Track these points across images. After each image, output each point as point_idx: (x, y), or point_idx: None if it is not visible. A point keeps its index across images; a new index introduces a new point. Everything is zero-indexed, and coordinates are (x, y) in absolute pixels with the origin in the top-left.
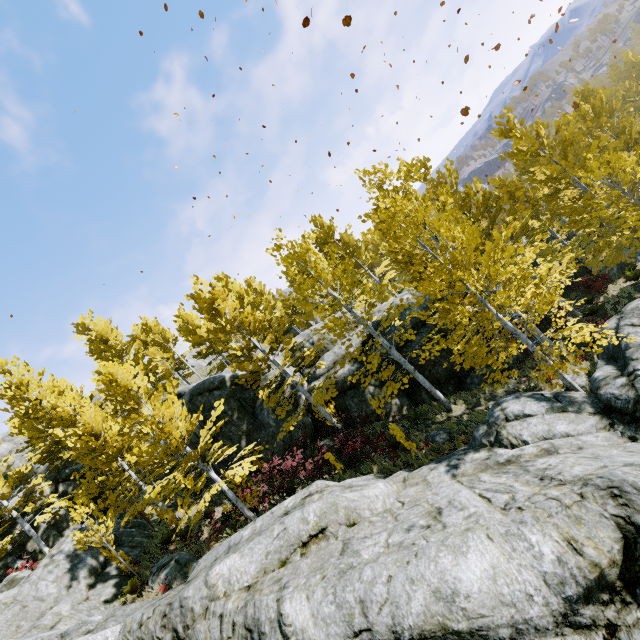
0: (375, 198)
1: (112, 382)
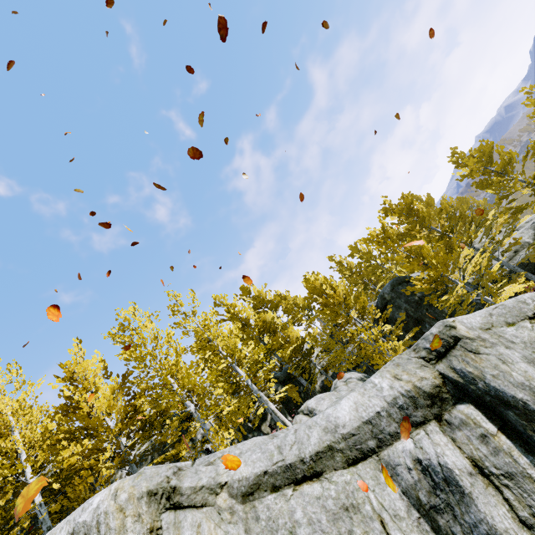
0: (534, 109)
1: (383, 229)
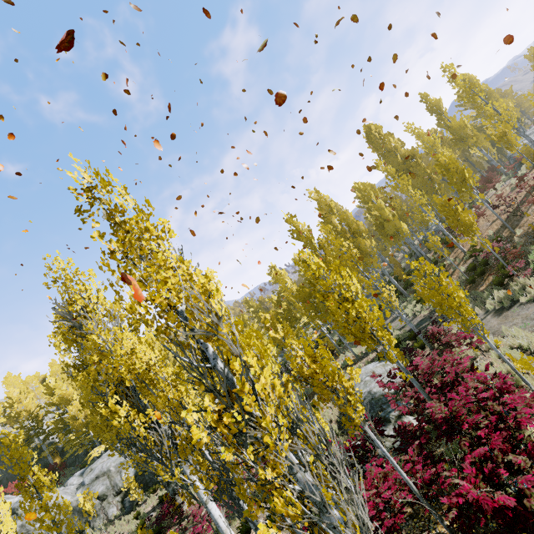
0: None
1: None
